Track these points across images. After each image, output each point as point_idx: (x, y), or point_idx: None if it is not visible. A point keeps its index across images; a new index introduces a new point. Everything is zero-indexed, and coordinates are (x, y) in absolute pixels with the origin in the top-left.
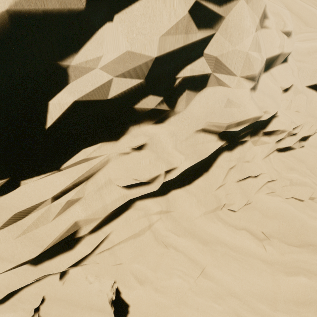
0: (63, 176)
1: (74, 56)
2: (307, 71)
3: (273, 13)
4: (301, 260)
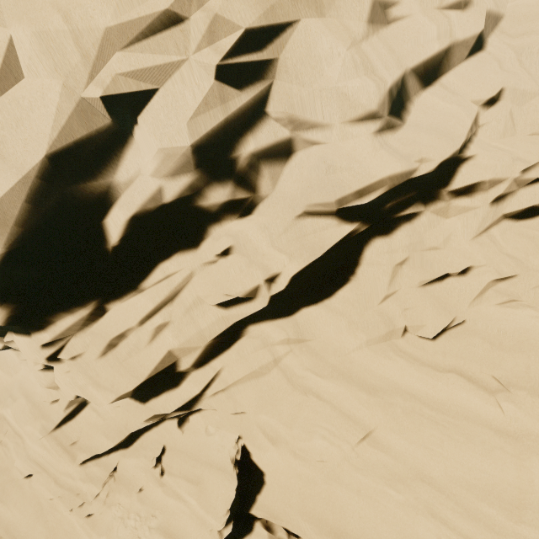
0: (143, 297)
1: (115, 170)
2: None
3: None
4: None
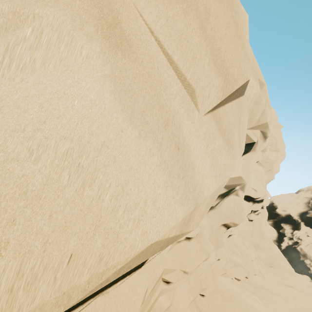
0: (144, 275)
1: None
2: None
3: None
4: None
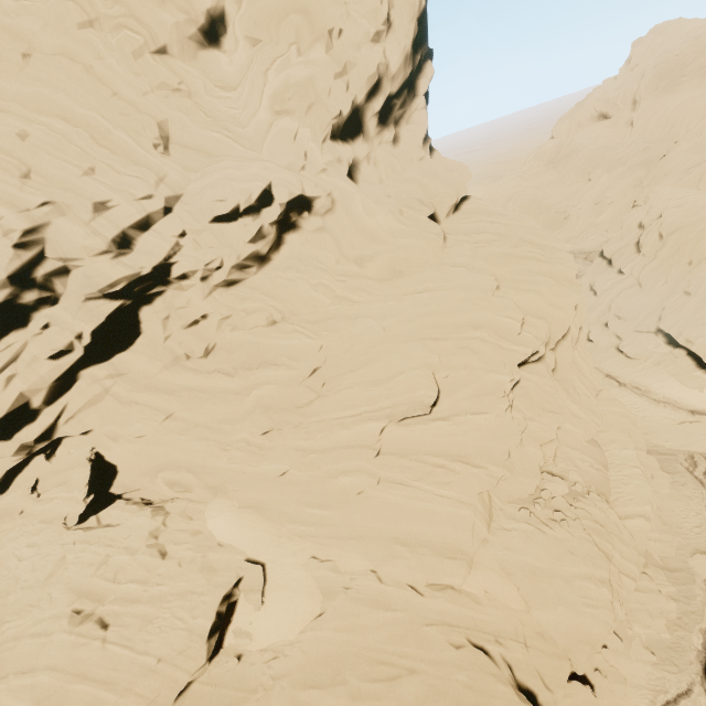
0: None
1: None
2: (198, 211)
3: (121, 191)
4: (256, 379)
